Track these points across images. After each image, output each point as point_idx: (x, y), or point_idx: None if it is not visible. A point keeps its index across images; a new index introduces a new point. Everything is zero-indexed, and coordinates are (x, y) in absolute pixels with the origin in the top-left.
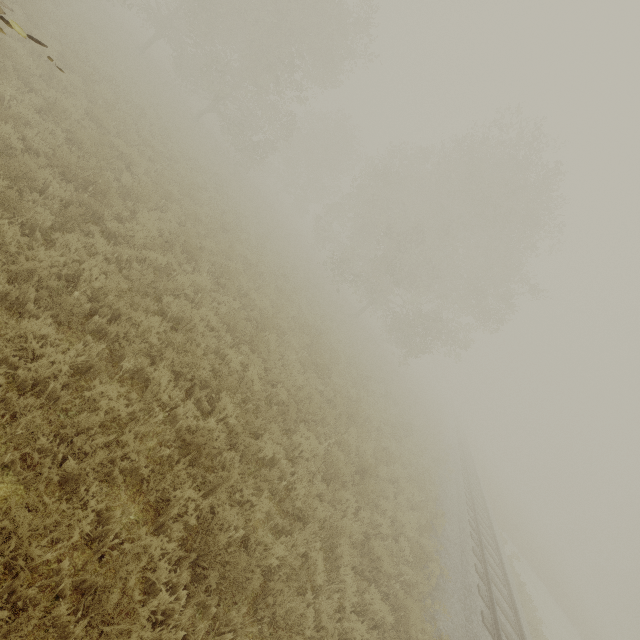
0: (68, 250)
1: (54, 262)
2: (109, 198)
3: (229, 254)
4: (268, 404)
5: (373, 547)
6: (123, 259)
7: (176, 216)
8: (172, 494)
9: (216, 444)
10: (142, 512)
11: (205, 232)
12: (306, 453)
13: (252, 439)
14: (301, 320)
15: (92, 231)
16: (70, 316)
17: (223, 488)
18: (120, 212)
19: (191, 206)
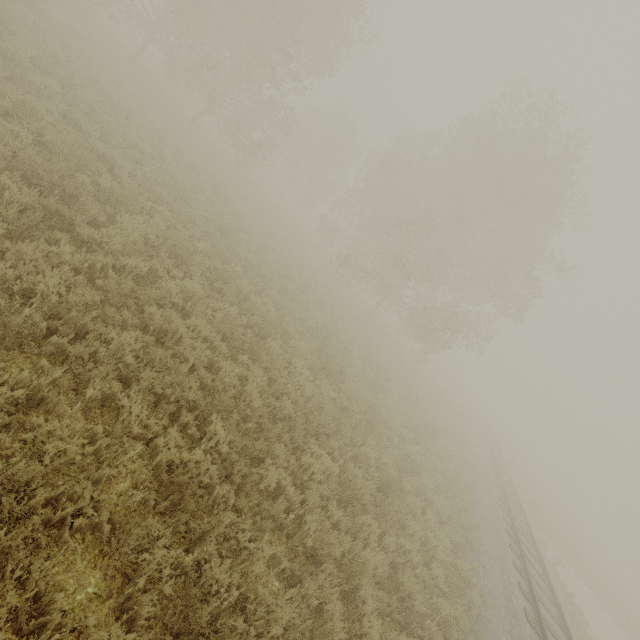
0: (22, 261)
1: (1, 276)
2: (82, 202)
3: (226, 256)
4: (273, 419)
5: (402, 582)
6: (97, 268)
7: (166, 219)
8: (139, 558)
9: (204, 479)
10: (105, 580)
11: (199, 235)
12: (317, 475)
13: (251, 467)
14: (309, 322)
15: (60, 239)
16: (18, 338)
17: (212, 536)
18: (96, 217)
19: (184, 208)
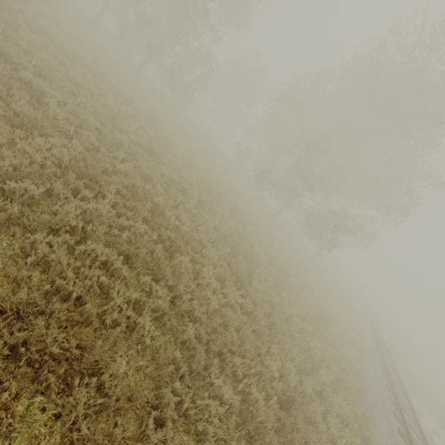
0: None
1: None
2: None
3: (147, 175)
4: (175, 341)
5: None
6: None
7: (90, 142)
8: None
9: None
10: None
11: (124, 156)
12: (214, 418)
13: (123, 442)
14: (222, 230)
15: None
16: None
17: None
18: None
19: (114, 134)
